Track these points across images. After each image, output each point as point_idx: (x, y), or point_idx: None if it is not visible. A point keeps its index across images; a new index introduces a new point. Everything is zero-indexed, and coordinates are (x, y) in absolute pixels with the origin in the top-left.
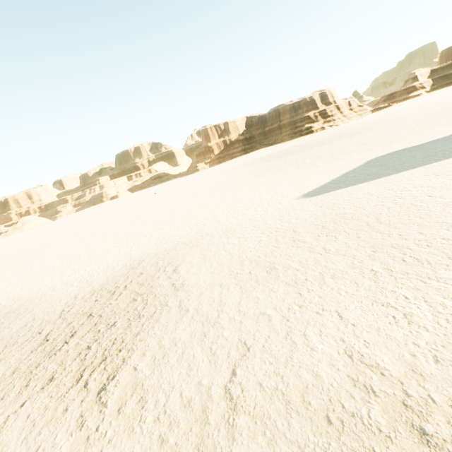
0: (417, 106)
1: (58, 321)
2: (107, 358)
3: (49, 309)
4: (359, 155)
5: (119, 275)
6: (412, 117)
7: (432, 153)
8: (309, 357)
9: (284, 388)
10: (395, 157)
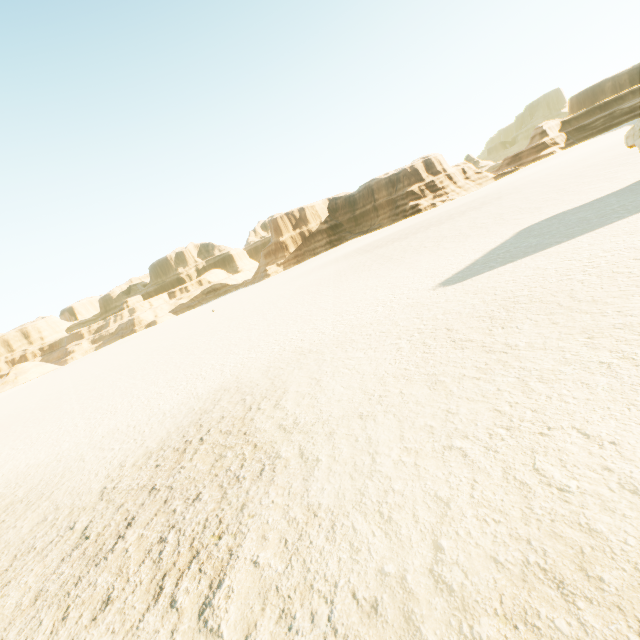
0: (555, 166)
1: (99, 506)
2: (200, 552)
3: (81, 489)
4: (501, 227)
5: (186, 424)
6: (555, 177)
7: (609, 211)
8: (562, 502)
9: (541, 560)
10: (555, 222)
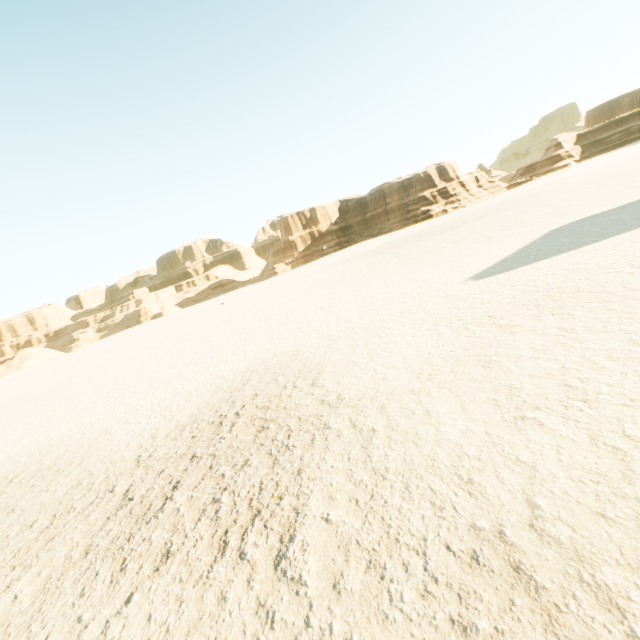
0: (571, 177)
1: (137, 471)
2: (262, 511)
3: (113, 458)
4: (526, 229)
5: (217, 401)
6: (575, 186)
7: None
8: None
9: None
10: (586, 224)
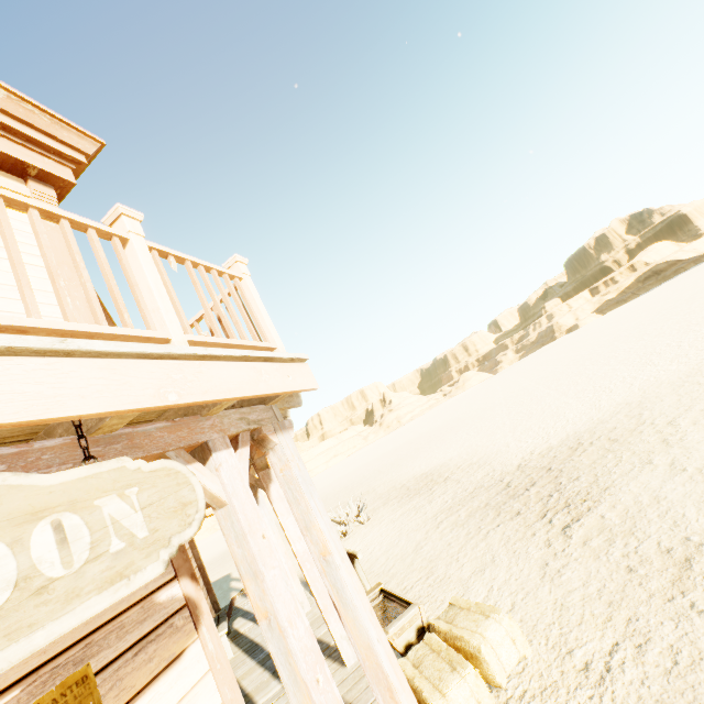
0: None
1: (516, 473)
2: (570, 505)
3: (506, 463)
4: None
5: (582, 430)
6: None
7: None
8: None
9: None
10: None
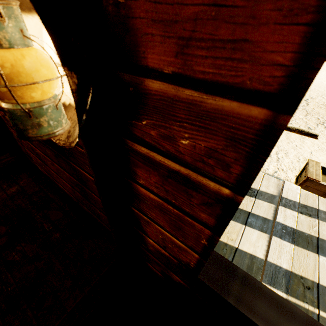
0: None
1: None
2: None
3: None
4: None
5: None
6: None
7: None
8: None
9: None
10: None
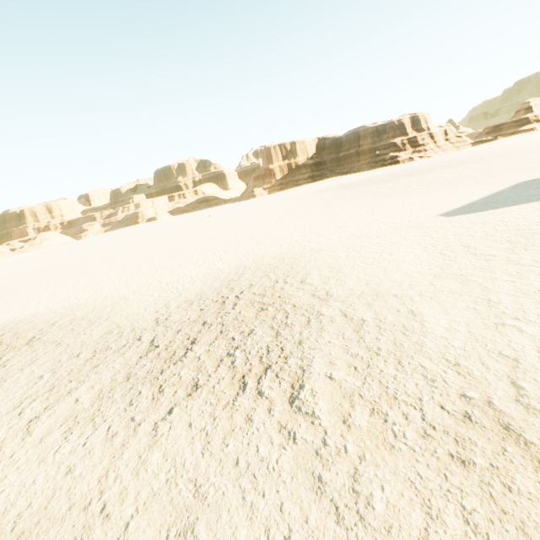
0: (537, 140)
1: (158, 328)
2: (272, 366)
3: (135, 317)
4: (493, 180)
5: (217, 286)
6: None
7: None
8: None
9: None
10: None
